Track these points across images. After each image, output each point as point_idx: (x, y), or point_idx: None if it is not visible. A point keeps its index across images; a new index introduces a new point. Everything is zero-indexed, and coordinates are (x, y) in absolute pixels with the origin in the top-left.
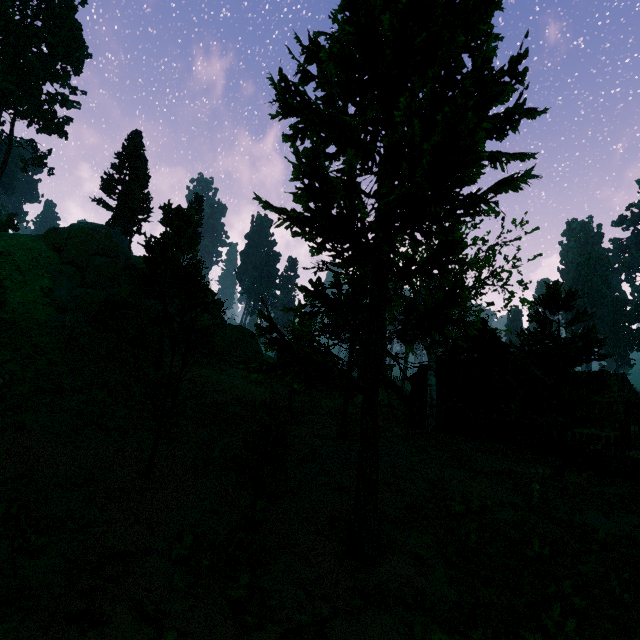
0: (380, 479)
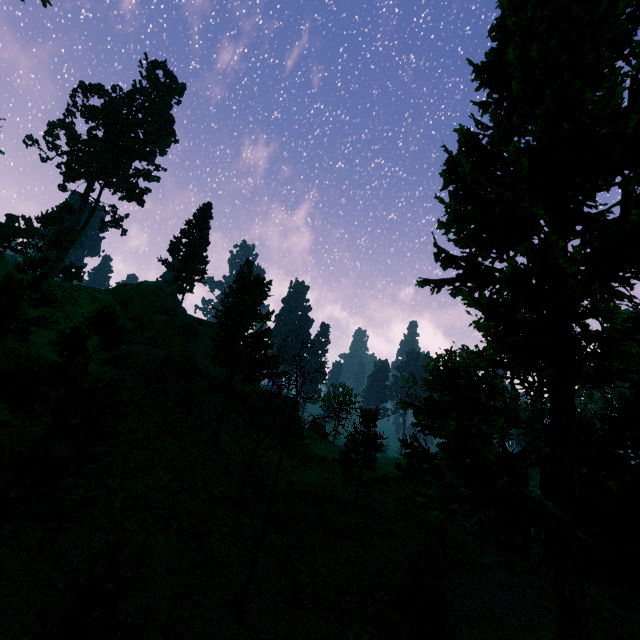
0: None
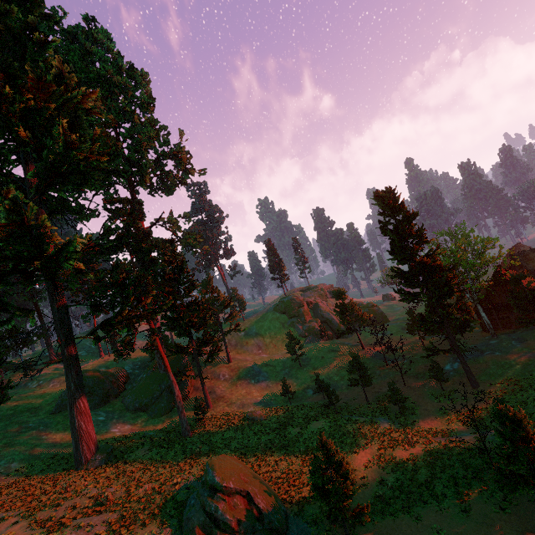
0: (474, 365)
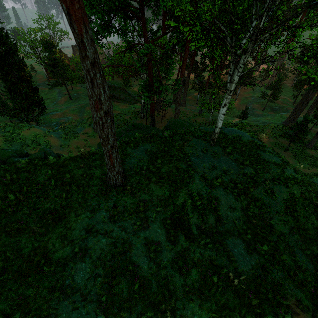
0: None
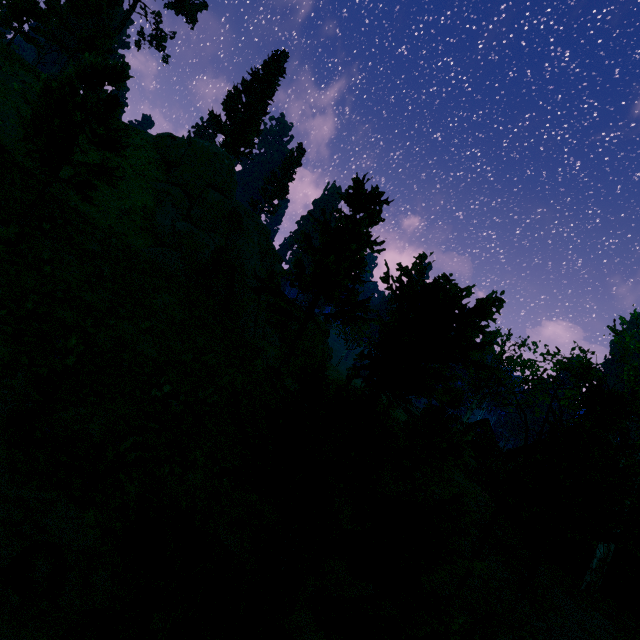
0: None
